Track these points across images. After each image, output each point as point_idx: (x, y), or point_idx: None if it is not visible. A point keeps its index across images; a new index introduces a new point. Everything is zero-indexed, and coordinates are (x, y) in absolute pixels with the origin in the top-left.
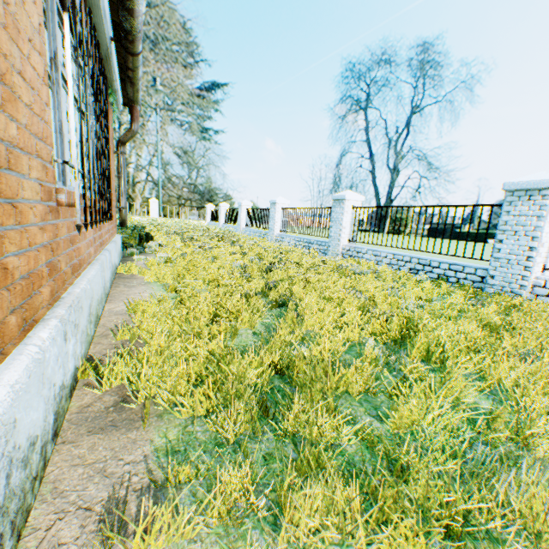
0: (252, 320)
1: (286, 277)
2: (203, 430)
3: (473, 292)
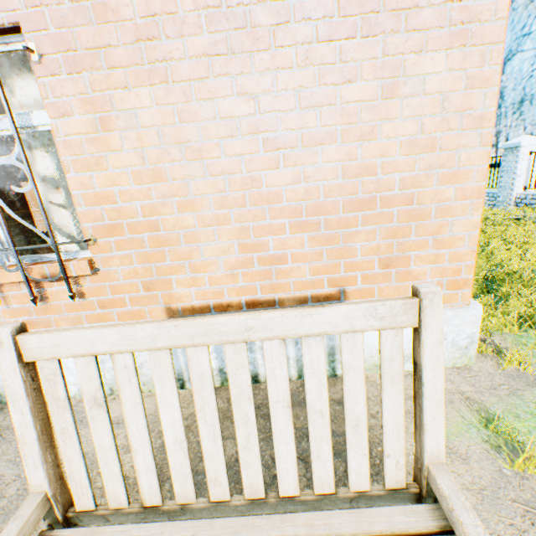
0: None
1: None
2: None
3: None
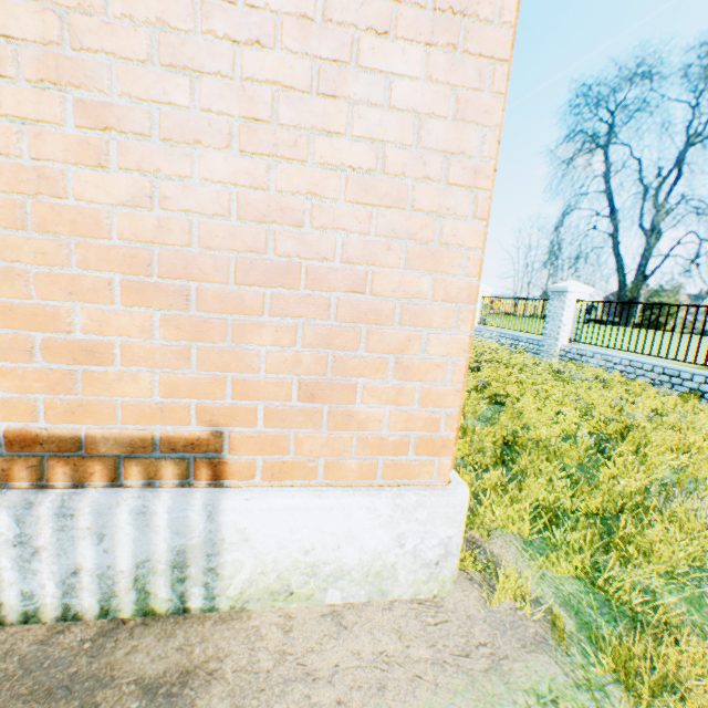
0: (475, 409)
1: (496, 377)
2: (464, 463)
3: None
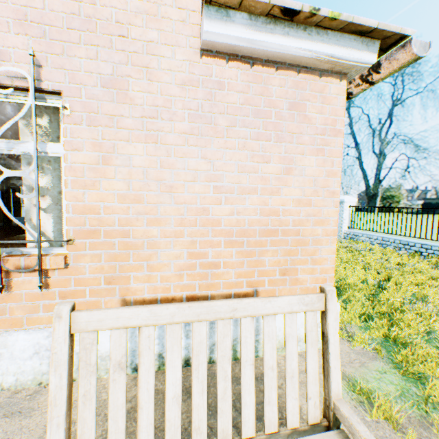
0: None
1: None
2: None
3: (436, 261)
